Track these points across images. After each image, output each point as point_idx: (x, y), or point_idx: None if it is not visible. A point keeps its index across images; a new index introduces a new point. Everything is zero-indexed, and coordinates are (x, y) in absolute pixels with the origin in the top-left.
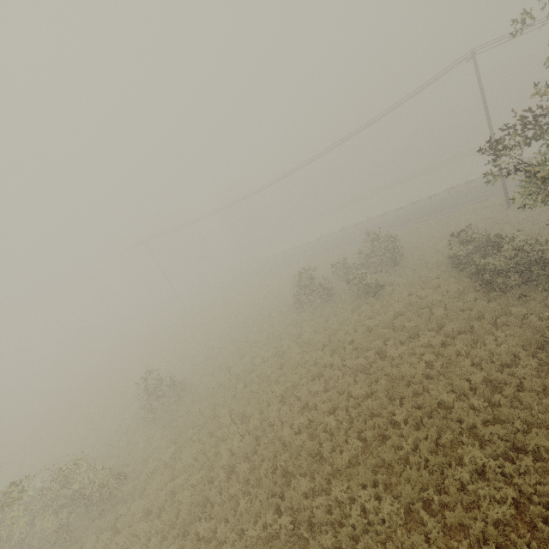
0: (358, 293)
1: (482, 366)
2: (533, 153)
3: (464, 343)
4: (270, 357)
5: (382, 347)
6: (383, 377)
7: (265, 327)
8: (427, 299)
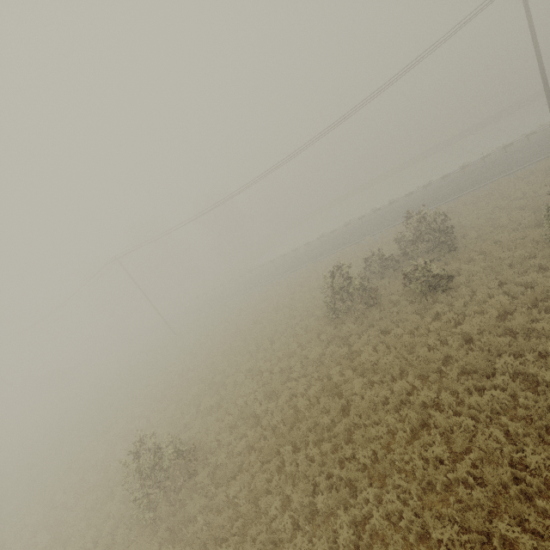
0: (422, 290)
1: None
2: None
3: None
4: (317, 394)
5: (516, 368)
6: None
7: (292, 349)
8: (542, 286)
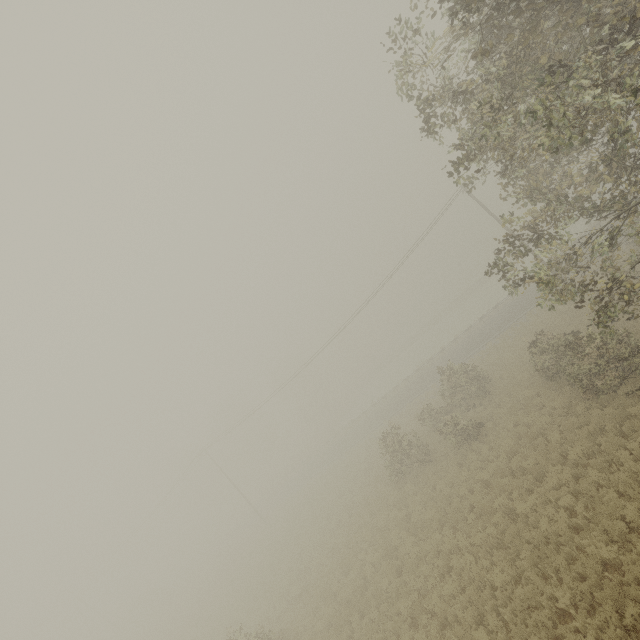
0: (458, 441)
1: (630, 494)
2: (535, 265)
3: (598, 469)
4: (382, 561)
5: (508, 505)
6: (524, 547)
7: (365, 519)
8: (536, 425)
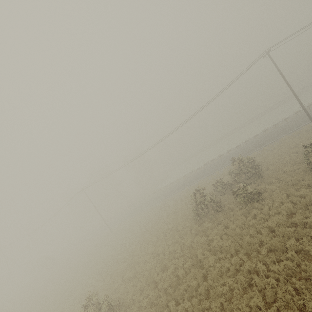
0: (245, 201)
1: None
2: None
3: None
4: (190, 267)
5: (298, 246)
6: None
7: (176, 239)
8: (309, 197)
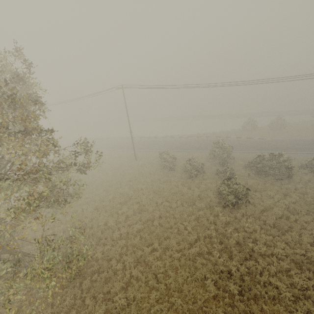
0: None
1: None
2: None
3: None
4: None
5: None
6: None
7: None
8: None
